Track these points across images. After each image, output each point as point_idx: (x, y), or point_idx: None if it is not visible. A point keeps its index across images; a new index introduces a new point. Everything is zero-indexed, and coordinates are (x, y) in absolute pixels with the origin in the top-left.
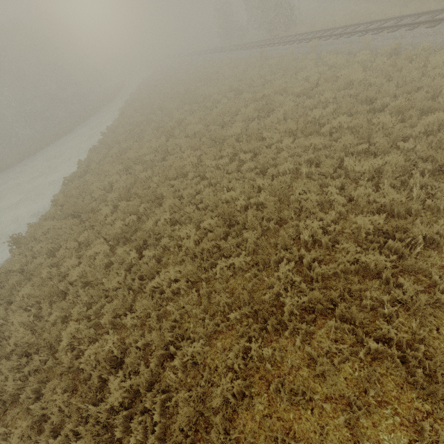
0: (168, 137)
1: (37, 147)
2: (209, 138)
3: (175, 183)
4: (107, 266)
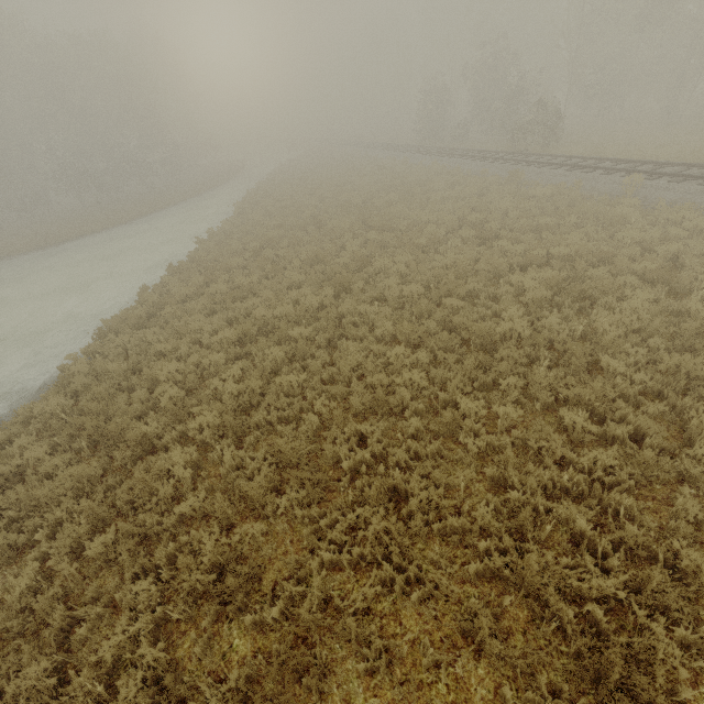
0: (339, 288)
1: (74, 231)
2: (440, 321)
3: (368, 430)
4: None
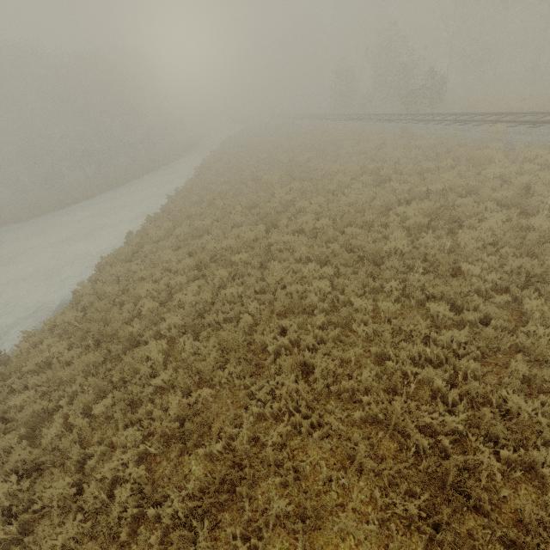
0: (269, 225)
1: (81, 196)
2: (343, 245)
3: (287, 324)
4: (133, 521)
